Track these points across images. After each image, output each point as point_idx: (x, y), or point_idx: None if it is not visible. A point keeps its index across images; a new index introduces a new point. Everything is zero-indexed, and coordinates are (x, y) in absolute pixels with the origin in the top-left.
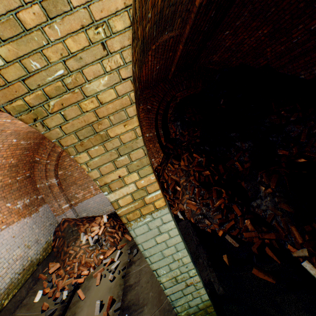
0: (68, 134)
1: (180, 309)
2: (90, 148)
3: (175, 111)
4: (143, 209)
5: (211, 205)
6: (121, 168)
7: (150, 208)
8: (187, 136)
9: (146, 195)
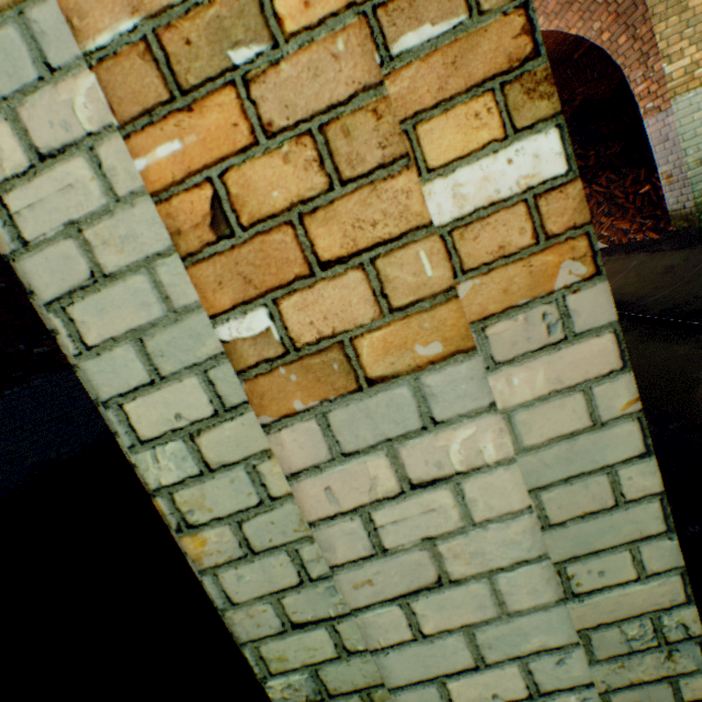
0: (660, 4)
1: (696, 196)
2: (668, 19)
3: (572, 118)
4: (689, 85)
5: (660, 215)
6: (683, 41)
7: (695, 84)
8: (593, 157)
9: (695, 71)
